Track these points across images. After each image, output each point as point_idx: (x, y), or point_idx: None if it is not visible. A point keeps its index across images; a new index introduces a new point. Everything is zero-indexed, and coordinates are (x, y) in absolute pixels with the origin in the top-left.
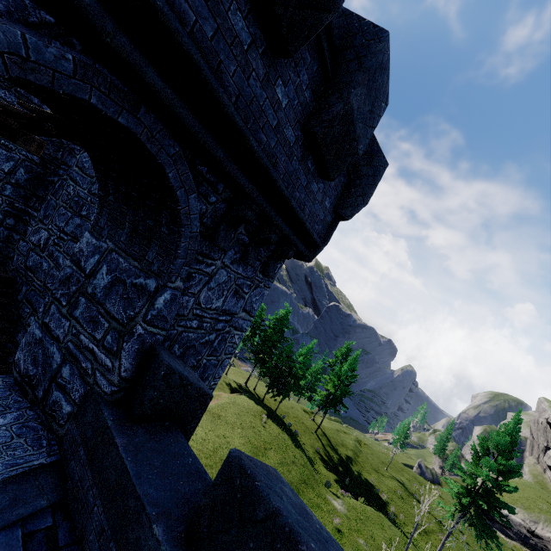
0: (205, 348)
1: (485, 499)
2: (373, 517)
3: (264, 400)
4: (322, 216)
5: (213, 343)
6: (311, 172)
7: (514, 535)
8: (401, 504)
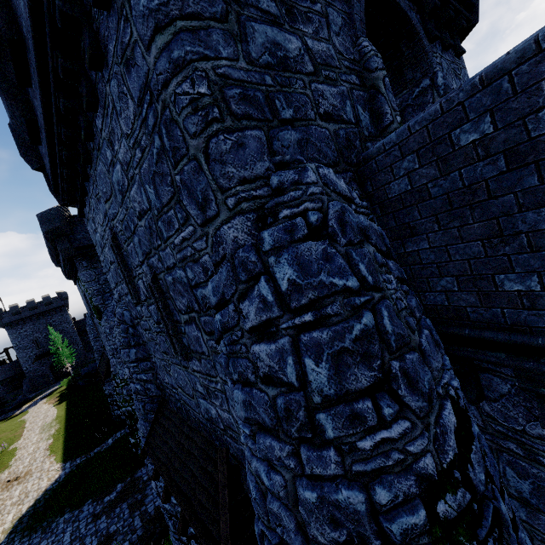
0: None
1: None
2: None
3: None
4: None
5: None
6: None
7: None
8: None
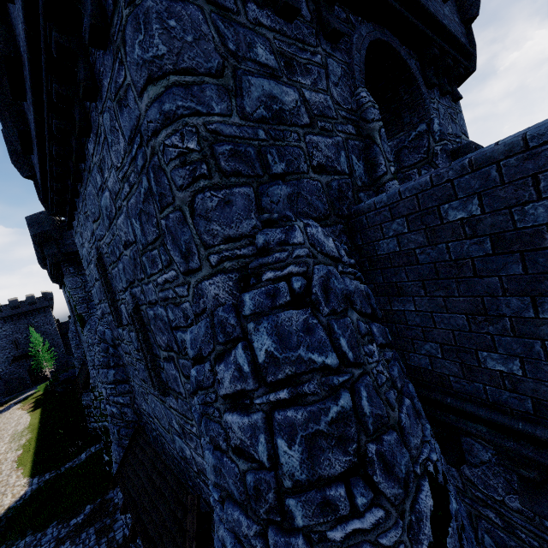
0: None
1: None
2: None
3: None
4: (459, 31)
5: None
6: (439, 4)
7: None
8: None
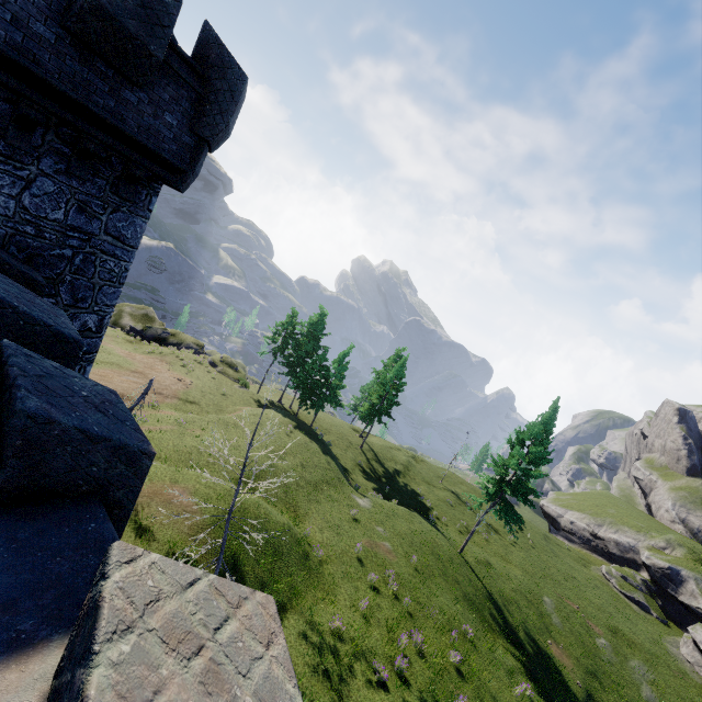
0: (62, 263)
1: (513, 487)
2: (402, 514)
3: (302, 417)
4: (170, 134)
5: (73, 261)
6: (111, 77)
7: (577, 539)
8: (448, 510)
